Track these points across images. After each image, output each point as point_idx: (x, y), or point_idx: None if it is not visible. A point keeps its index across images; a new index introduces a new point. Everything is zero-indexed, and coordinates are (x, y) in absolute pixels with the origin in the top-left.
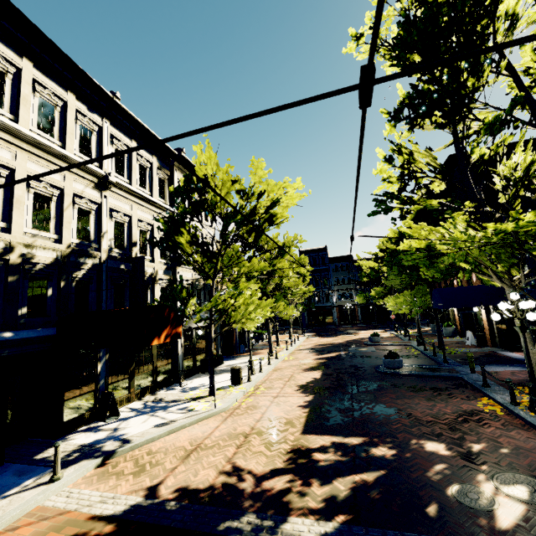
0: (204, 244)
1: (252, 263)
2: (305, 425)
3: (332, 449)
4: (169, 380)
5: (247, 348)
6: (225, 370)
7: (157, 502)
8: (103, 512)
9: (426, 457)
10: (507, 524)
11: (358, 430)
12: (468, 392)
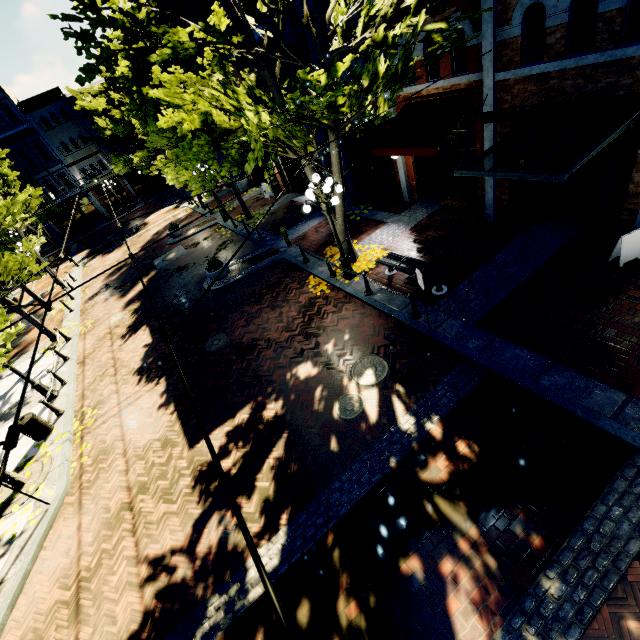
0: None
1: None
2: (186, 433)
3: (231, 444)
4: None
5: None
6: (0, 417)
7: None
8: None
9: (306, 389)
10: (375, 416)
11: (239, 399)
12: (297, 276)
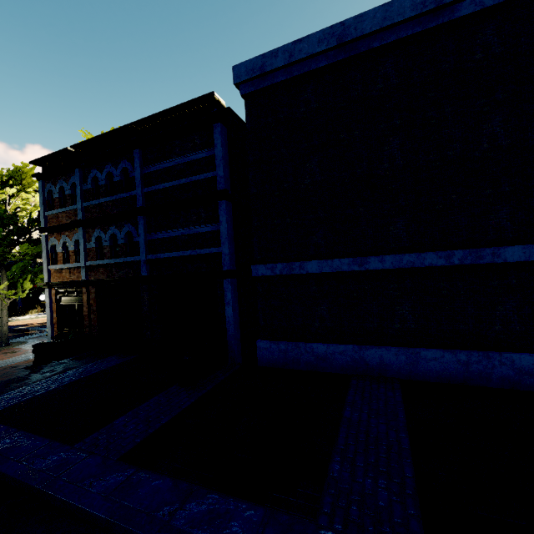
0: None
1: None
2: None
3: None
4: None
5: None
6: None
7: None
8: None
9: None
10: None
11: None
12: None
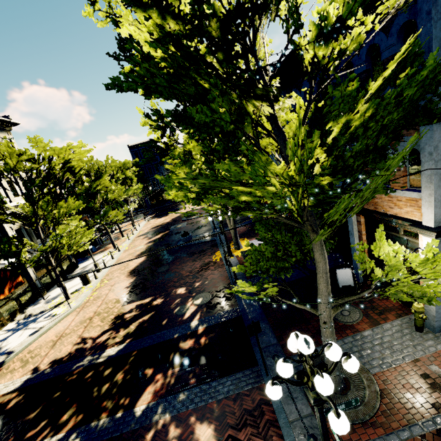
0: (14, 214)
1: (68, 204)
2: (125, 300)
3: (135, 309)
4: (34, 298)
5: (99, 245)
6: (80, 273)
7: (40, 373)
8: (8, 391)
9: (175, 298)
10: (187, 317)
11: (151, 293)
12: (214, 249)
